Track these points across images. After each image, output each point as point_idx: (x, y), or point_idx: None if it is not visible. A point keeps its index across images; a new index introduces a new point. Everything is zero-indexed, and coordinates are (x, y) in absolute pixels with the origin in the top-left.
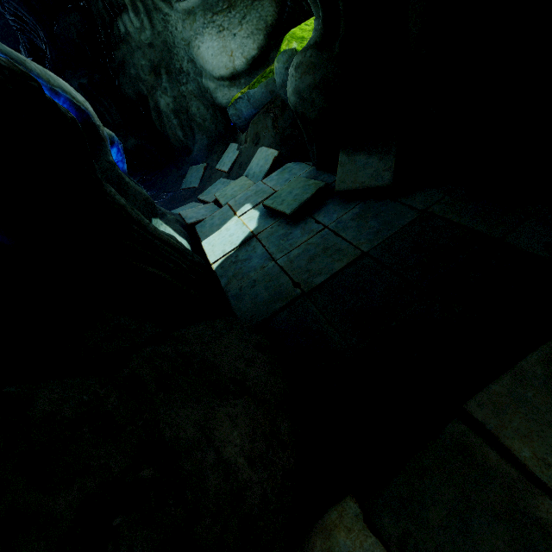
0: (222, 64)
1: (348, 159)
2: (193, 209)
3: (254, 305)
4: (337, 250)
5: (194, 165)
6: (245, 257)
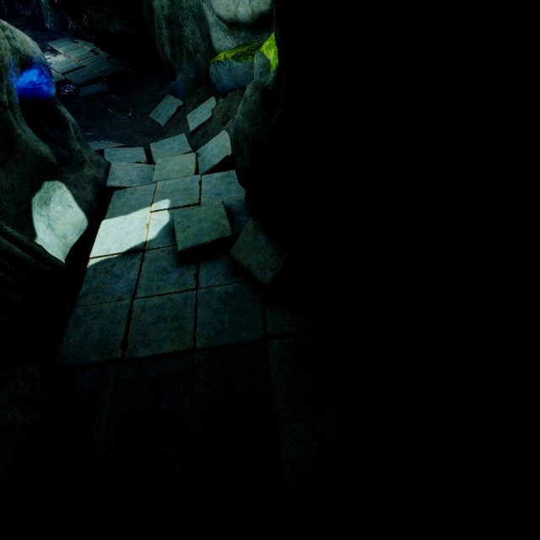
0: (225, 1)
1: (253, 230)
2: (128, 164)
3: (81, 342)
4: (181, 327)
5: (173, 94)
6: (118, 272)
